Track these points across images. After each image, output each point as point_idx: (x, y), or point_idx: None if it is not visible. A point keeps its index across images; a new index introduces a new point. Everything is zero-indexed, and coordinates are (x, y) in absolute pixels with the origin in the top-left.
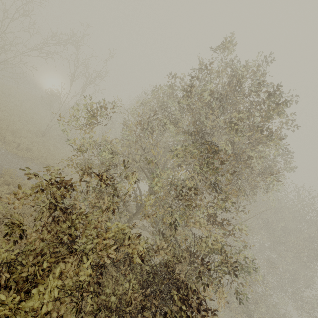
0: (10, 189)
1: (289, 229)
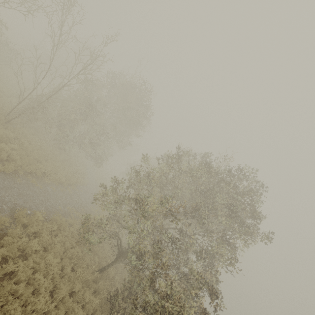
0: (29, 231)
1: None
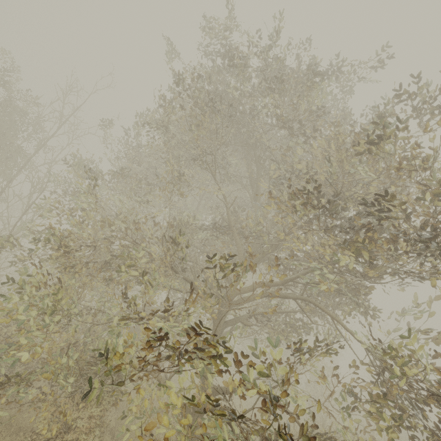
0: None
1: None
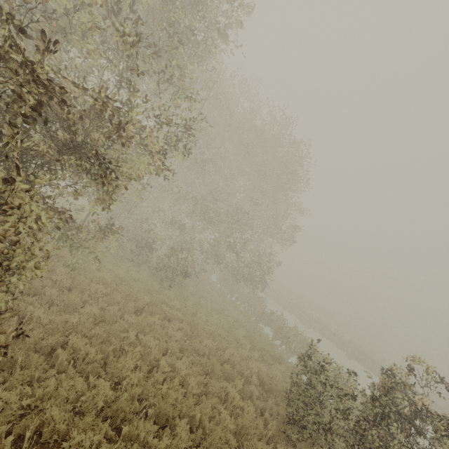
0: None
1: (268, 162)
